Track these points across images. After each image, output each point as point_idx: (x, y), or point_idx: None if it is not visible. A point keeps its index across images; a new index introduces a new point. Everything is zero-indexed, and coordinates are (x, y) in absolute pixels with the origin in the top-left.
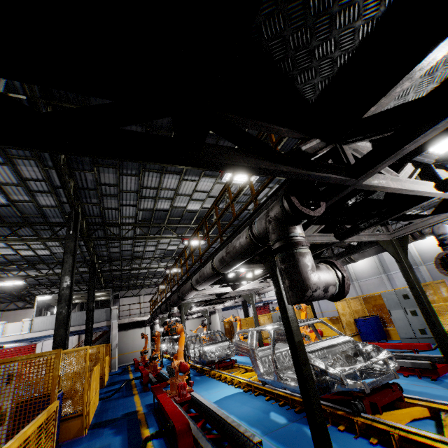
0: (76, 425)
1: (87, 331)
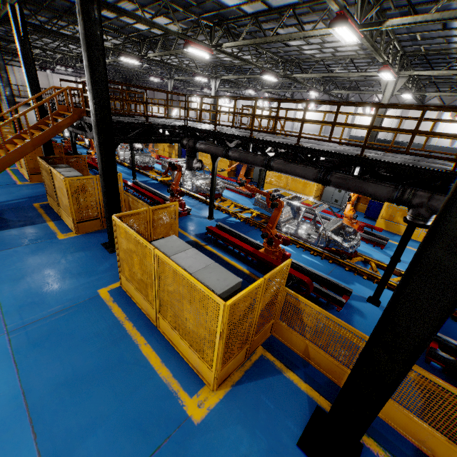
0: None
1: None
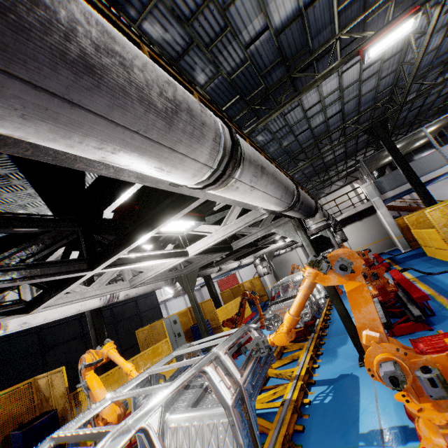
0: None
1: (206, 283)
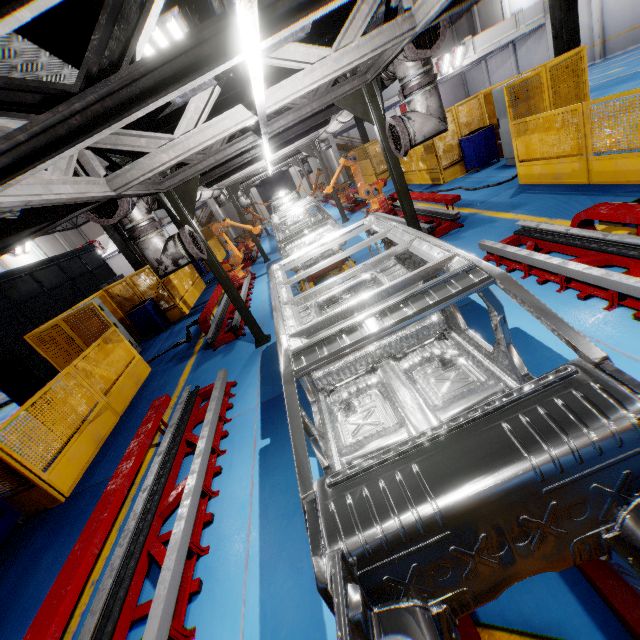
0: (177, 312)
1: (176, 225)
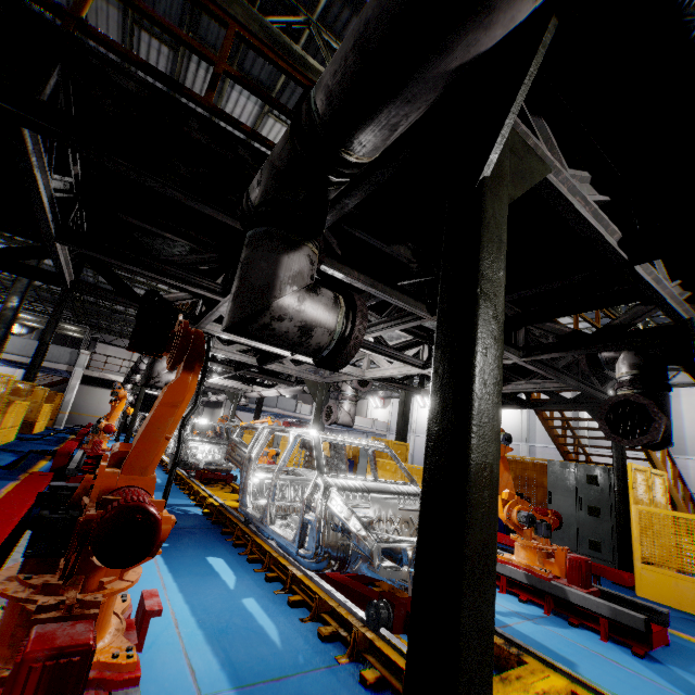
0: None
1: (32, 366)
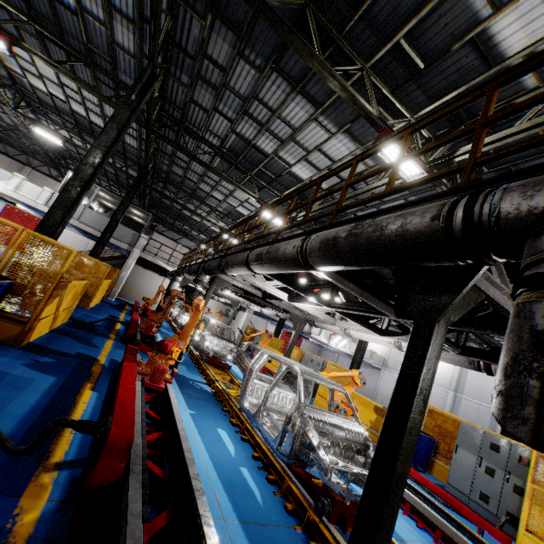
0: (13, 331)
1: (100, 240)
